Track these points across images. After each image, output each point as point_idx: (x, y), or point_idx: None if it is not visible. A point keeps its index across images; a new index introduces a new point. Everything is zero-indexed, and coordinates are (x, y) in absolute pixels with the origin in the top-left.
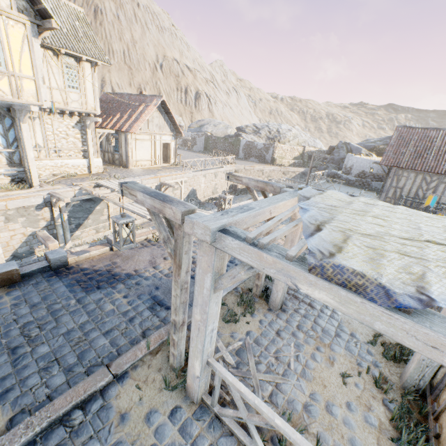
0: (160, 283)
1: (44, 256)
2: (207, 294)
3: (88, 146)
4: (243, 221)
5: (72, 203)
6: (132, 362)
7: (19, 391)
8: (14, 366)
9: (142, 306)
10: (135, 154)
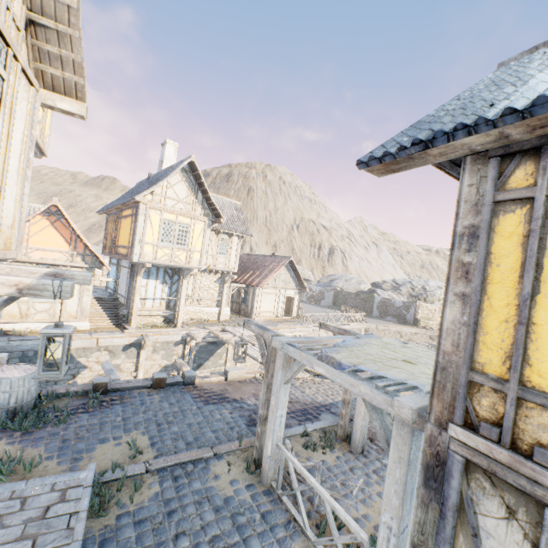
0: (258, 410)
1: (180, 375)
2: (279, 384)
3: (222, 297)
4: (304, 343)
5: (200, 343)
6: (227, 449)
7: (160, 444)
8: (159, 432)
9: (241, 421)
10: (259, 305)
